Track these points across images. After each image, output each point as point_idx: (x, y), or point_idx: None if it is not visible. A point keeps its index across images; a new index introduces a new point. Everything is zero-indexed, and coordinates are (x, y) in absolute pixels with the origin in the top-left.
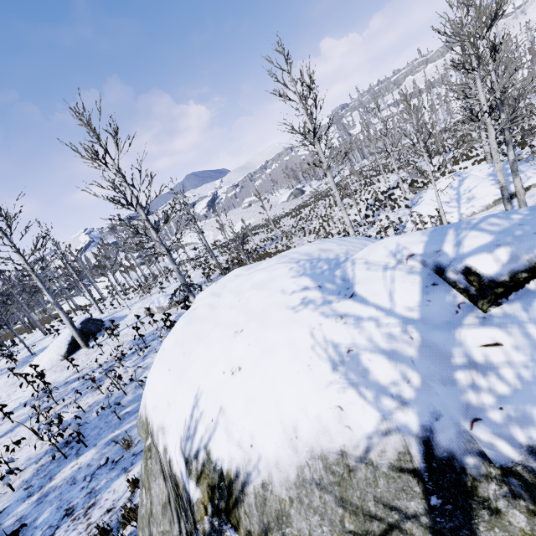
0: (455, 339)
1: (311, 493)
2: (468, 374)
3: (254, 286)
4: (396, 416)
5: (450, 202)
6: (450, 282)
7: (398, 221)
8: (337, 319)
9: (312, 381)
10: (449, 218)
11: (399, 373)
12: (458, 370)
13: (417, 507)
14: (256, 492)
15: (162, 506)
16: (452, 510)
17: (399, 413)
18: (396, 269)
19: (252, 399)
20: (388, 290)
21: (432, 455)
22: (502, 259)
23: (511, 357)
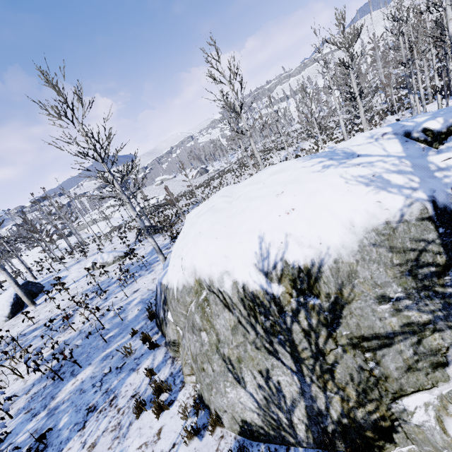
0: (428, 161)
1: (370, 252)
2: (440, 173)
3: (272, 174)
4: (413, 195)
5: None
6: (415, 139)
7: None
8: (356, 166)
9: (355, 195)
10: None
11: (407, 179)
12: (435, 172)
13: (433, 236)
14: (331, 267)
15: (232, 329)
16: (450, 232)
17: (414, 194)
18: (379, 140)
19: (312, 220)
20: (381, 148)
21: (437, 207)
22: (440, 122)
23: None
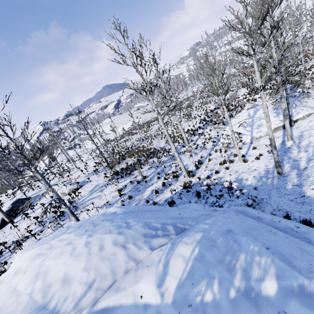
0: None
1: None
2: None
3: None
4: None
5: (247, 126)
6: None
7: (216, 134)
8: None
9: None
10: (245, 138)
11: None
12: None
13: None
14: None
15: None
16: None
17: None
18: None
19: None
20: None
21: None
22: None
23: None
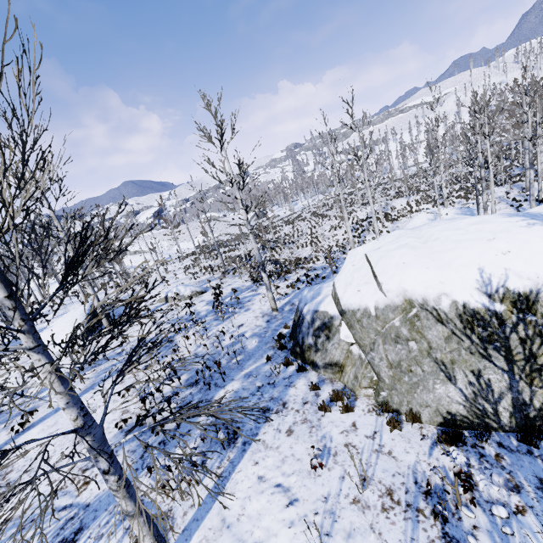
0: None
1: None
2: None
3: (473, 224)
4: None
5: None
6: None
7: None
8: None
9: None
10: None
11: None
12: None
13: None
14: None
15: (445, 338)
16: None
17: None
18: None
19: (528, 260)
20: None
21: None
22: None
23: None
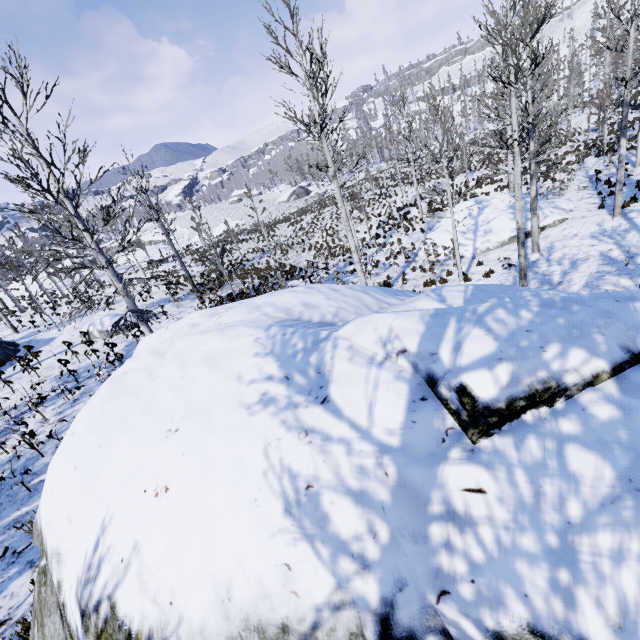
0: (436, 478)
1: None
2: (444, 528)
3: (205, 359)
4: (354, 584)
5: (466, 233)
6: (442, 399)
7: (410, 247)
8: (301, 435)
9: (258, 524)
10: (463, 251)
11: (366, 524)
12: (434, 522)
13: None
14: None
15: None
16: None
17: (358, 580)
18: (383, 368)
19: (178, 538)
20: (368, 400)
21: (389, 636)
22: (501, 380)
23: (493, 511)
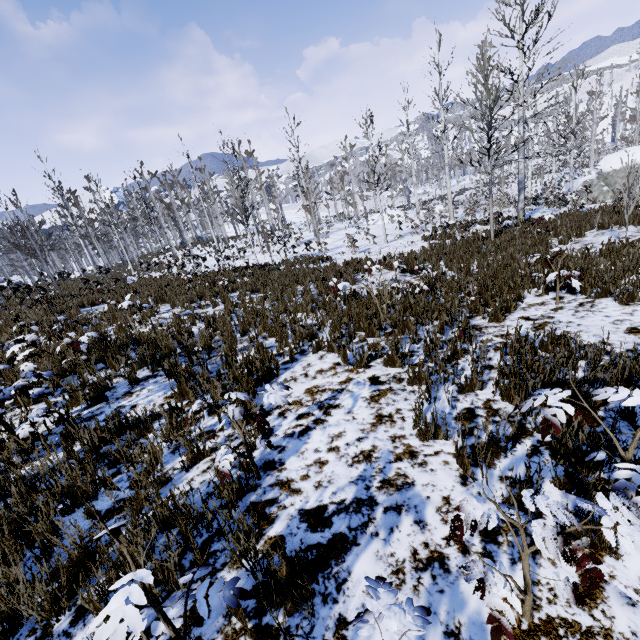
0: None
1: None
2: None
3: None
4: None
5: None
6: None
7: None
8: None
9: None
10: None
11: None
12: None
13: None
14: None
15: None
16: None
17: None
18: None
19: None
20: None
21: None
22: None
23: None
